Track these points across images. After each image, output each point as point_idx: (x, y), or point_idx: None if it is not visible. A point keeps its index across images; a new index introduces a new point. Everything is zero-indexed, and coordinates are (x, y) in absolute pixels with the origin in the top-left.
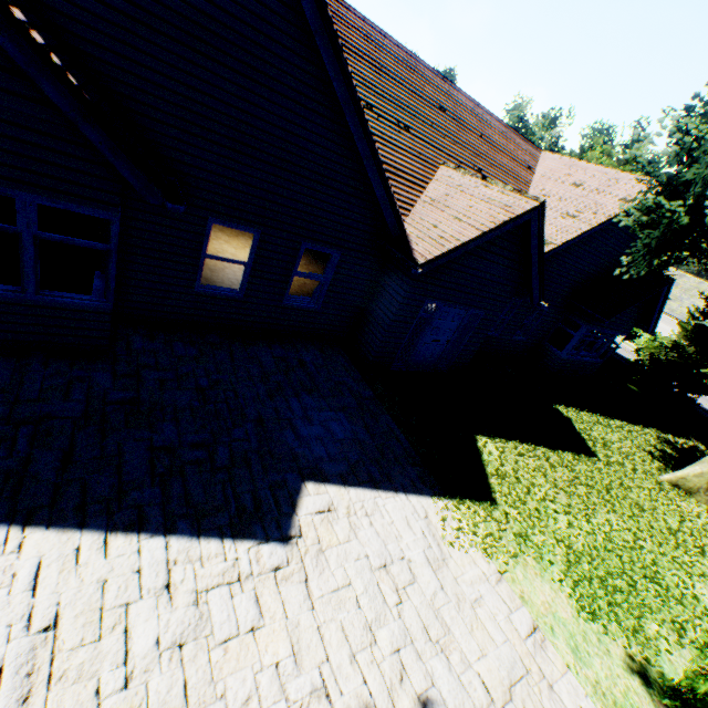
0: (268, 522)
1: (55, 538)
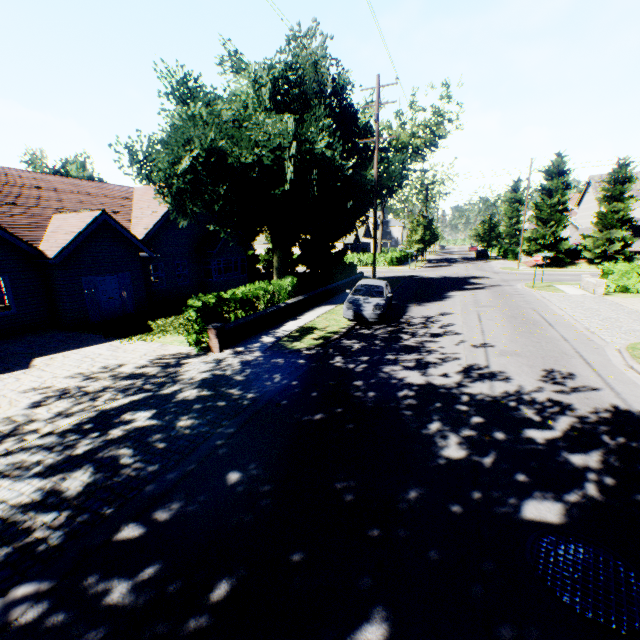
0: (16, 369)
1: None
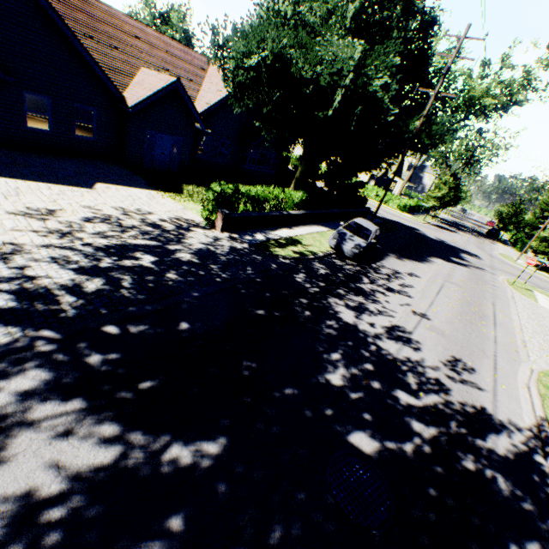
0: (83, 186)
1: (8, 180)
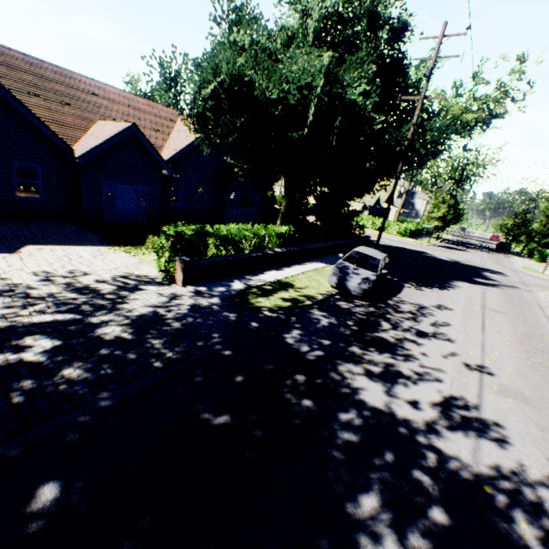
0: (3, 251)
1: None
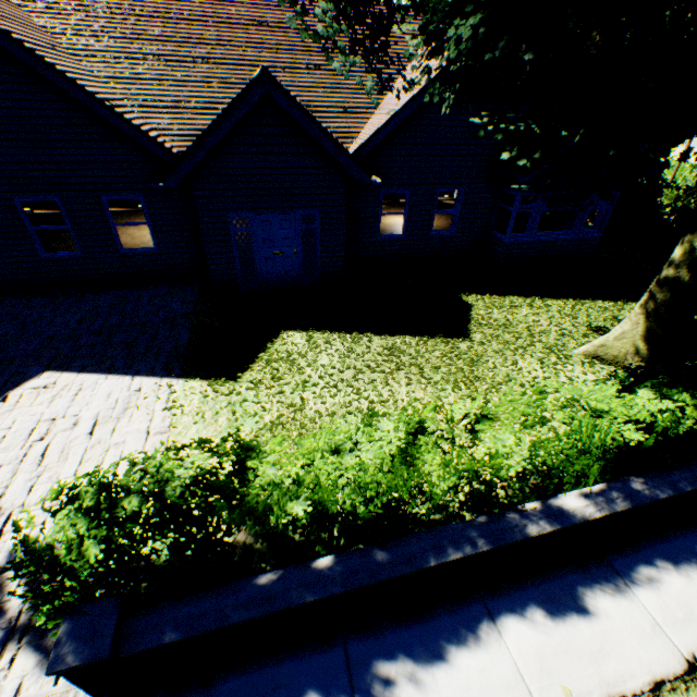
0: None
1: None
